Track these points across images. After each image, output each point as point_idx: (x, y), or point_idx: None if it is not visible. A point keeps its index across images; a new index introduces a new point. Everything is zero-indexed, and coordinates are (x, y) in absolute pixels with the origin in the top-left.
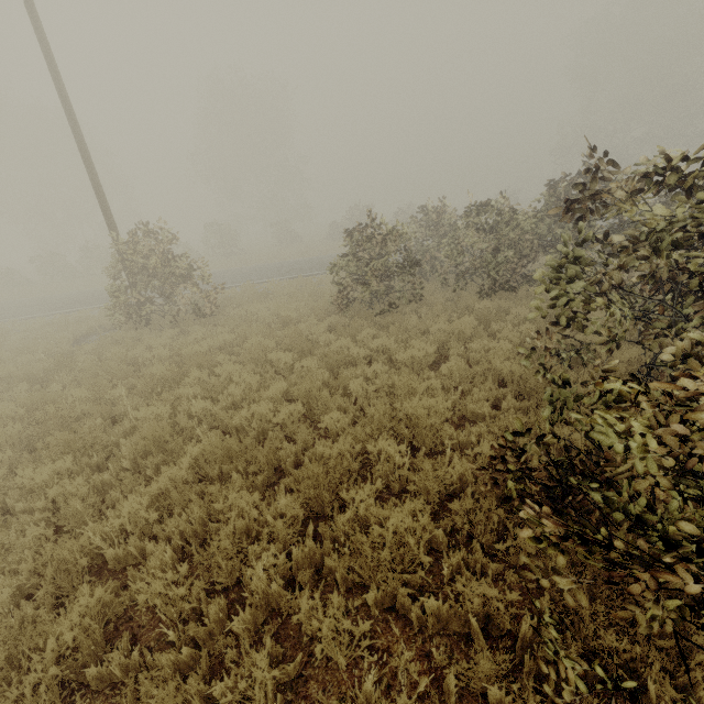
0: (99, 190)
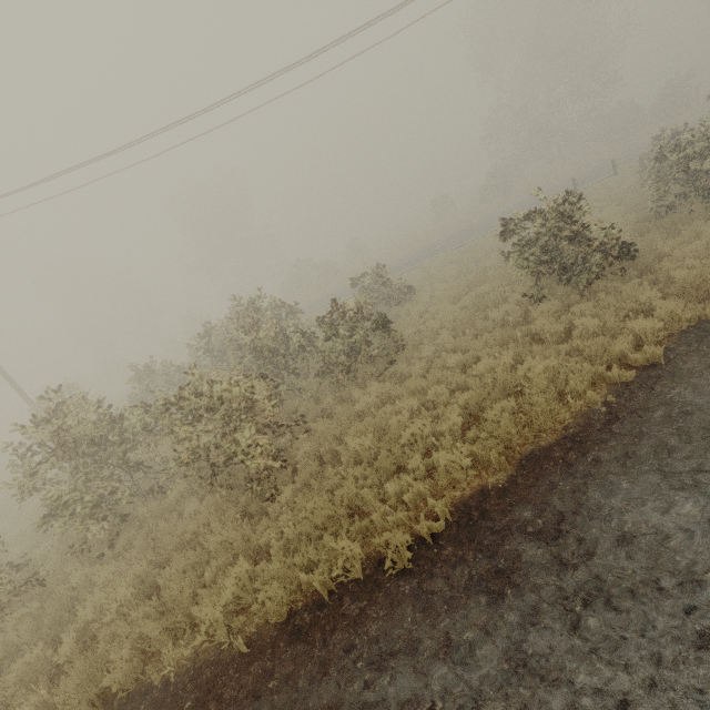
0: (11, 383)
